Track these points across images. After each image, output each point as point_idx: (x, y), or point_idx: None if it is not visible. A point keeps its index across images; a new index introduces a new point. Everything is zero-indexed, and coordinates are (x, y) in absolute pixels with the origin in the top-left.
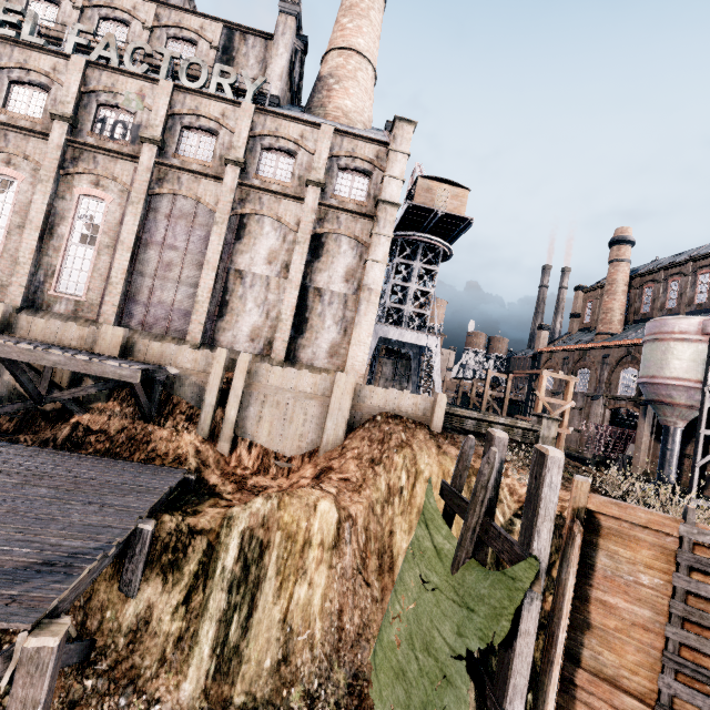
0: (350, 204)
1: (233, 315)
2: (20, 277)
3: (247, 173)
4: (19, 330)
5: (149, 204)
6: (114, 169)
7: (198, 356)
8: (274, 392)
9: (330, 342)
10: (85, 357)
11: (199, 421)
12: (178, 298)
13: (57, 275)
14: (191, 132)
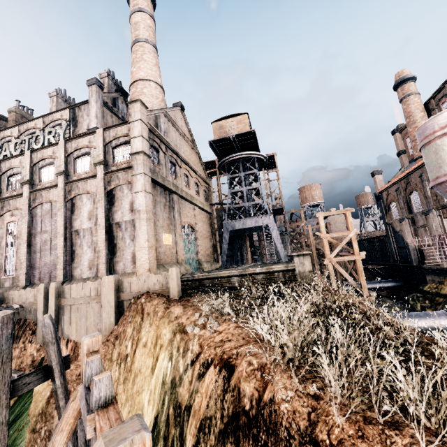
0: (123, 165)
1: (78, 257)
2: None
3: (70, 176)
4: None
5: (32, 214)
6: (16, 204)
7: (35, 292)
8: (73, 302)
9: (131, 253)
10: None
11: (36, 333)
12: (52, 259)
13: (4, 267)
14: (45, 169)
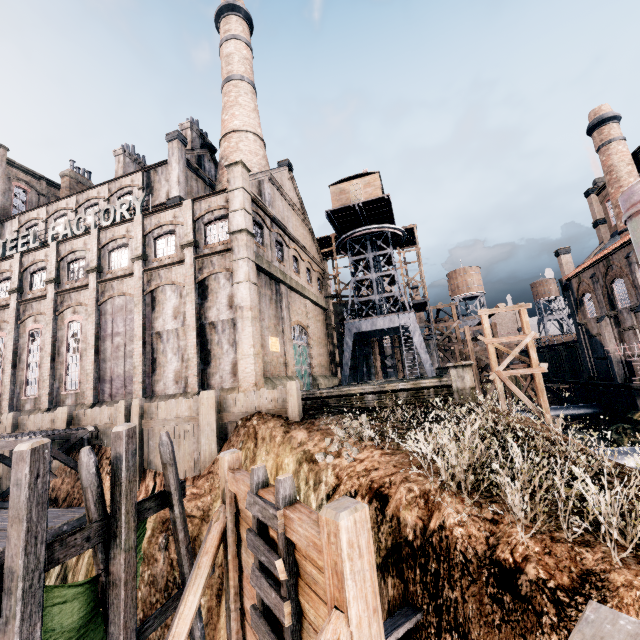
0: (218, 247)
1: (161, 368)
2: (46, 389)
3: (149, 261)
4: (23, 427)
5: (101, 311)
6: (80, 298)
7: (112, 411)
8: (162, 424)
9: (230, 363)
10: (14, 438)
11: None
12: (127, 369)
13: (64, 380)
14: (116, 252)
